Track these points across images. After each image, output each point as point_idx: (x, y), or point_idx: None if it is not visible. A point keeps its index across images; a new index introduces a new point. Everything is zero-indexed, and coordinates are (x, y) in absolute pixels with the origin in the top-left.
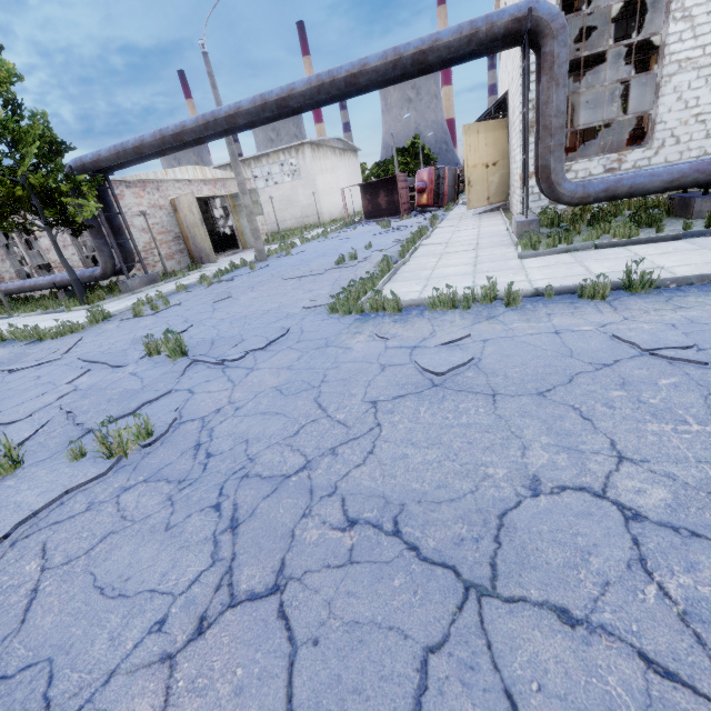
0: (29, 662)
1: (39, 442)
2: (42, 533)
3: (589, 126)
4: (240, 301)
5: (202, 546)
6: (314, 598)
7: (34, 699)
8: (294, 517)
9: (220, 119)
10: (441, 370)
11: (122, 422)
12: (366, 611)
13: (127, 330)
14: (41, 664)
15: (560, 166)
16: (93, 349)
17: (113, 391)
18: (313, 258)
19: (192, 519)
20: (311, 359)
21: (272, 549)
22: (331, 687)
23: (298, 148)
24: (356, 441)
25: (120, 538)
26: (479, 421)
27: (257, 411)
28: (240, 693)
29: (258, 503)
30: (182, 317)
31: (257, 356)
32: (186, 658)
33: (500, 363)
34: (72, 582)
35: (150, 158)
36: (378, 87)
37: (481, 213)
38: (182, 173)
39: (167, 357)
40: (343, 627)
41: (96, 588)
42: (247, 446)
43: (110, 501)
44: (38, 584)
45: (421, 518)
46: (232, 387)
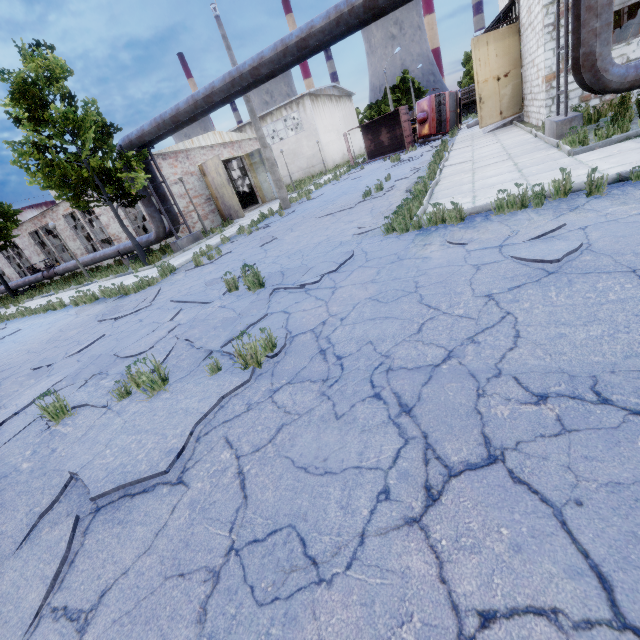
0: (272, 528)
1: (173, 364)
2: (219, 430)
3: (626, 4)
4: (286, 240)
5: (384, 428)
6: (547, 464)
7: (298, 557)
8: (469, 397)
9: (245, 73)
10: (555, 257)
11: (238, 342)
12: (621, 473)
13: (195, 277)
14: (286, 530)
15: (607, 49)
16: (175, 294)
17: (215, 321)
18: (336, 197)
19: (358, 408)
20: (391, 271)
21: (464, 425)
22: (631, 543)
23: (298, 101)
24: (492, 329)
25: (295, 428)
26: (633, 295)
27: (364, 318)
28: (520, 550)
29: (419, 390)
30: (239, 260)
31: (332, 277)
32: (433, 521)
33: (619, 244)
34: (272, 465)
35: (184, 126)
36: (394, 7)
37: (493, 130)
38: (205, 140)
39: (246, 290)
40: (603, 488)
41: (298, 468)
42: (373, 346)
43: (266, 401)
44: (241, 468)
45: (627, 386)
46: (325, 303)
